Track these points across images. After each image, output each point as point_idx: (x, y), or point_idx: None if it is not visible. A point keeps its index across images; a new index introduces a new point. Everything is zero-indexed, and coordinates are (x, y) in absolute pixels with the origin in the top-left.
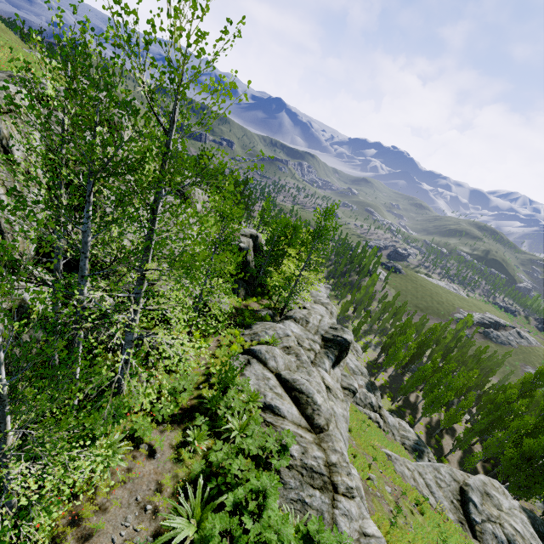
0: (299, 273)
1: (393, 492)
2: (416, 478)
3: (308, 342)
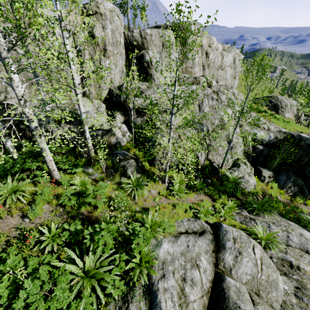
0: None
1: None
2: None
3: None
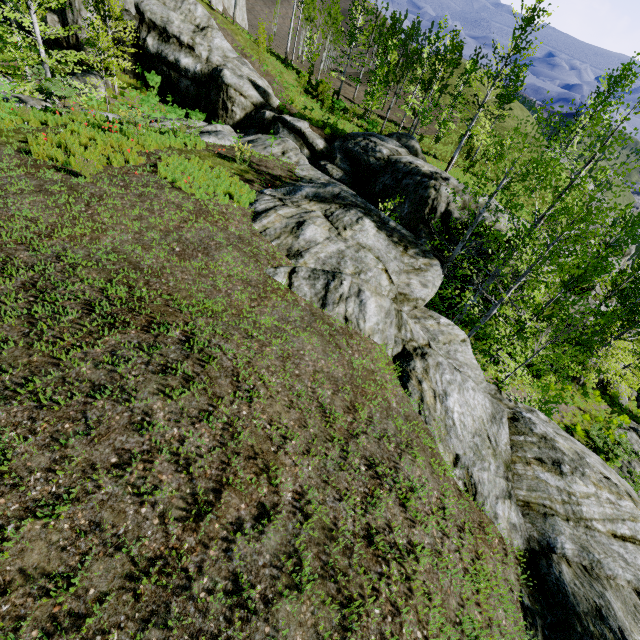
0: None
1: None
2: None
3: None
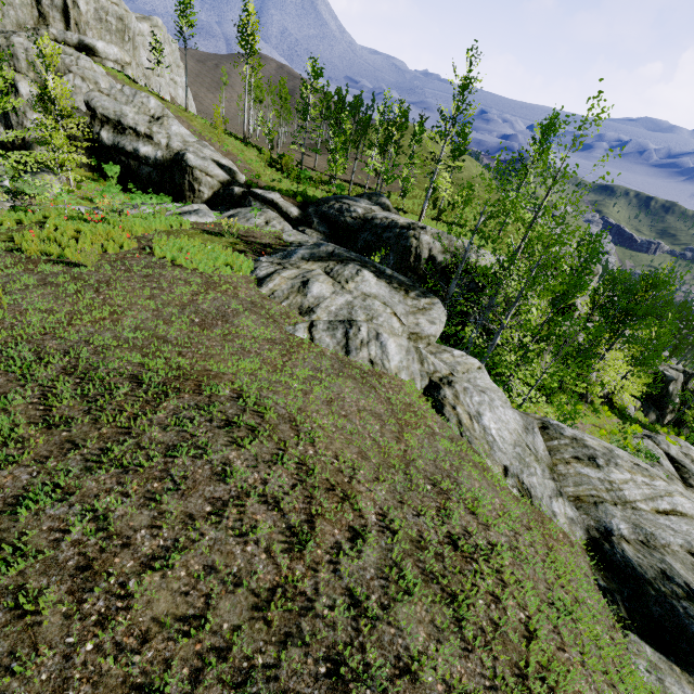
0: None
1: None
2: None
3: None
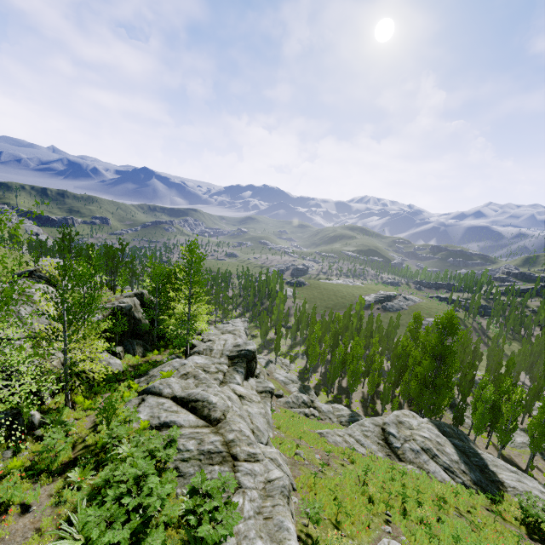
0: (188, 309)
1: (323, 457)
2: (348, 440)
3: (214, 366)
